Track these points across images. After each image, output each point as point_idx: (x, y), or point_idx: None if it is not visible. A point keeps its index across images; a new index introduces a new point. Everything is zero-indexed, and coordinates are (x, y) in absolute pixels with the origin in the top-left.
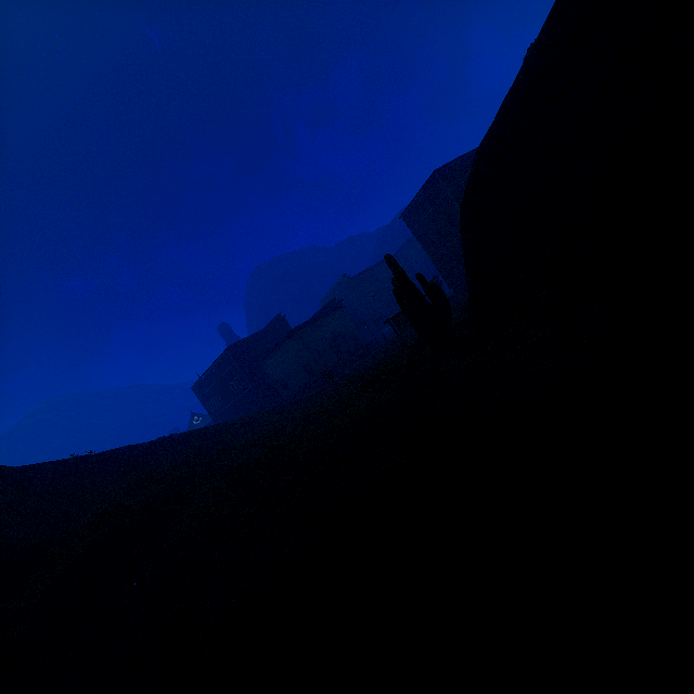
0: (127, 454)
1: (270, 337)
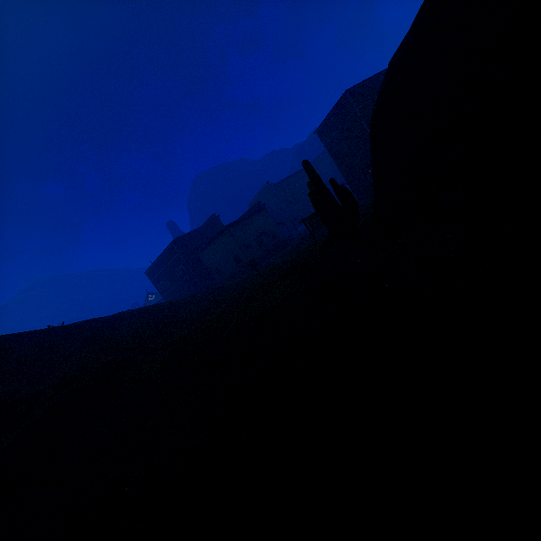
0: (92, 326)
1: (207, 233)
